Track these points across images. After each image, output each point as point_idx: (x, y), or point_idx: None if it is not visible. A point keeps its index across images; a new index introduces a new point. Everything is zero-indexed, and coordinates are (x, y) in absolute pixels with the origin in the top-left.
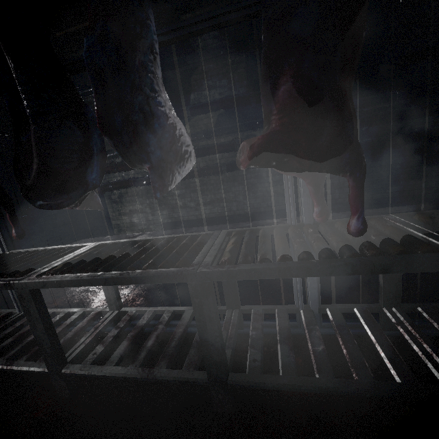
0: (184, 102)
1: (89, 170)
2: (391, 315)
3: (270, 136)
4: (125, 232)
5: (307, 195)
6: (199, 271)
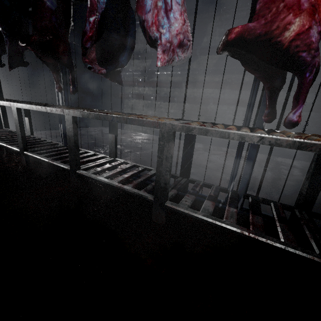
0: (197, 43)
1: (121, 55)
2: (299, 214)
3: (248, 27)
4: (131, 129)
5: (265, 104)
6: (169, 122)
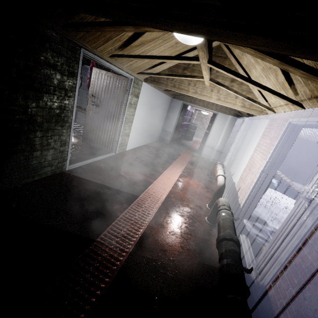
0: None
1: None
2: None
3: None
4: None
5: None
6: None
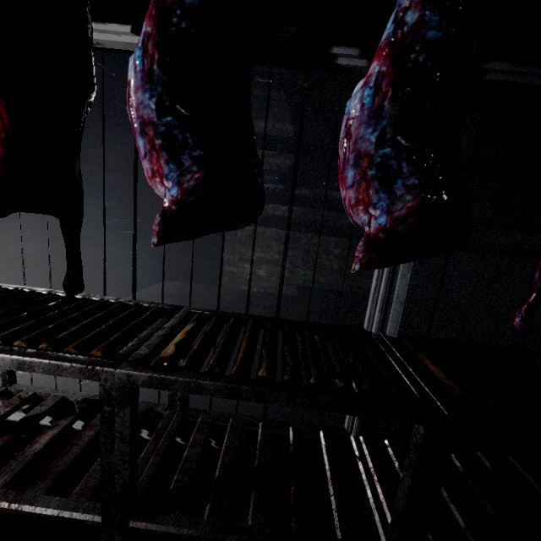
0: None
1: None
2: None
3: None
4: (240, 285)
5: None
6: None
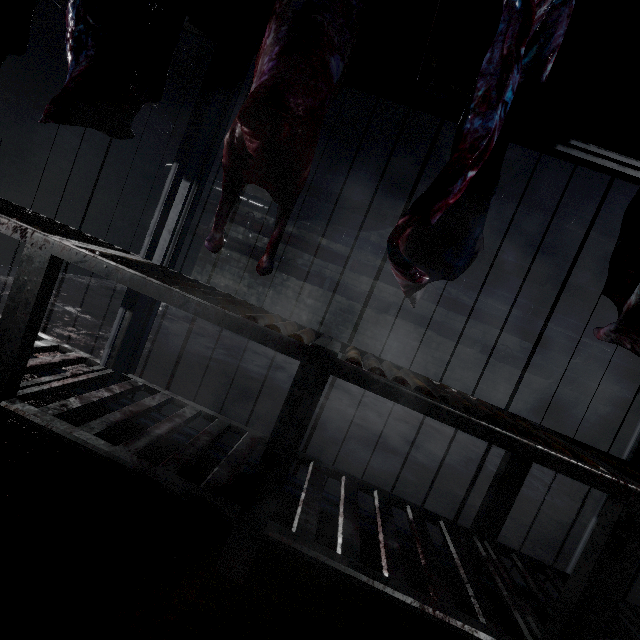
0: (388, 203)
1: (451, 252)
2: None
3: None
4: None
5: None
6: None
